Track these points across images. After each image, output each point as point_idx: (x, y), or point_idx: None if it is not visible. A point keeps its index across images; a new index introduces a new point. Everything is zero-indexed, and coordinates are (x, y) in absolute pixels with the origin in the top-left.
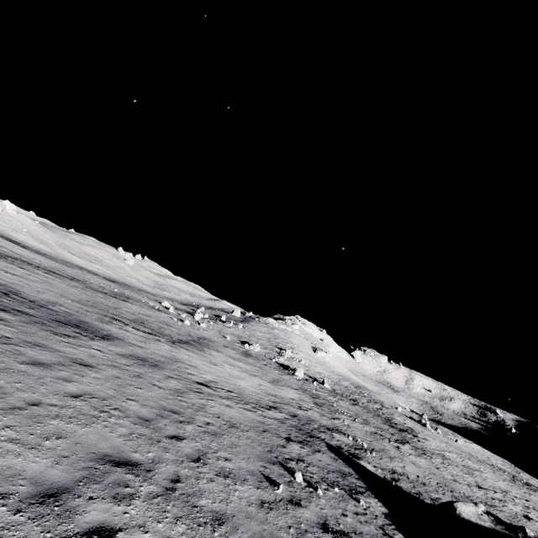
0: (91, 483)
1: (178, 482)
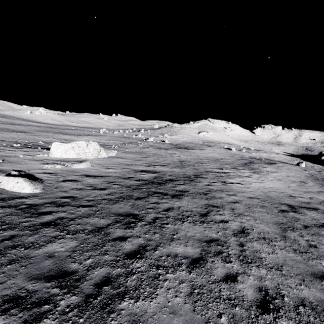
0: None
1: None
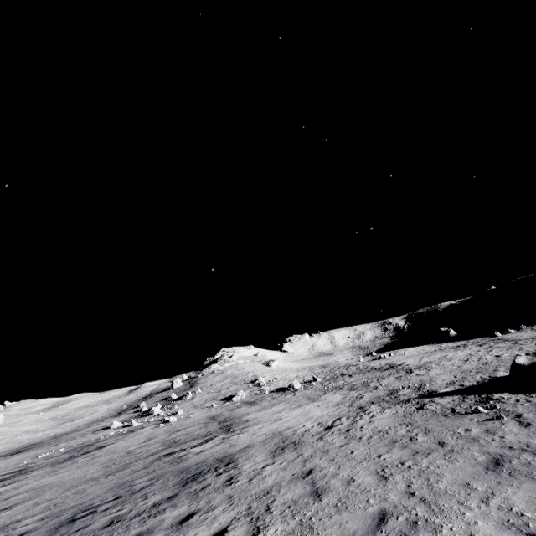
0: (533, 475)
1: (511, 447)
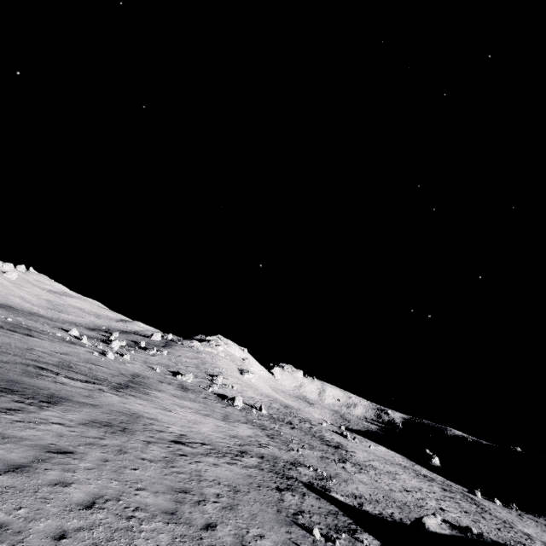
0: None
1: None
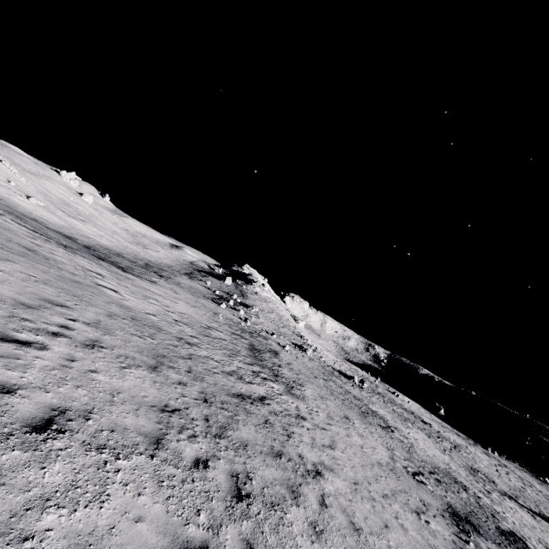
0: None
1: None
